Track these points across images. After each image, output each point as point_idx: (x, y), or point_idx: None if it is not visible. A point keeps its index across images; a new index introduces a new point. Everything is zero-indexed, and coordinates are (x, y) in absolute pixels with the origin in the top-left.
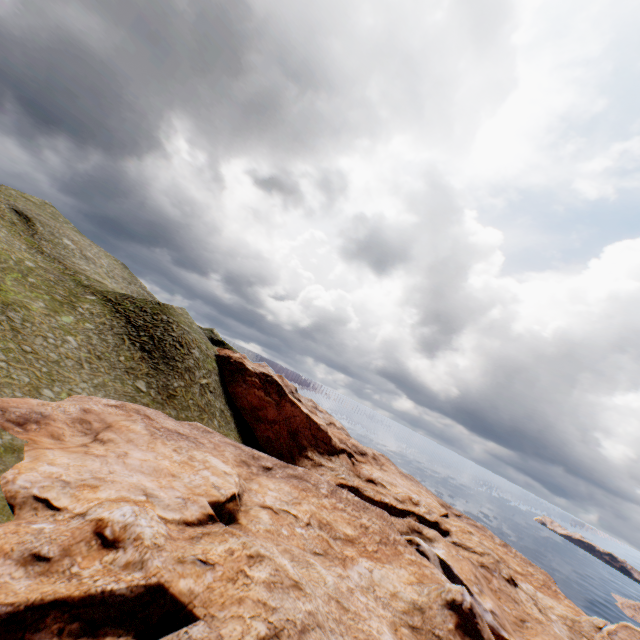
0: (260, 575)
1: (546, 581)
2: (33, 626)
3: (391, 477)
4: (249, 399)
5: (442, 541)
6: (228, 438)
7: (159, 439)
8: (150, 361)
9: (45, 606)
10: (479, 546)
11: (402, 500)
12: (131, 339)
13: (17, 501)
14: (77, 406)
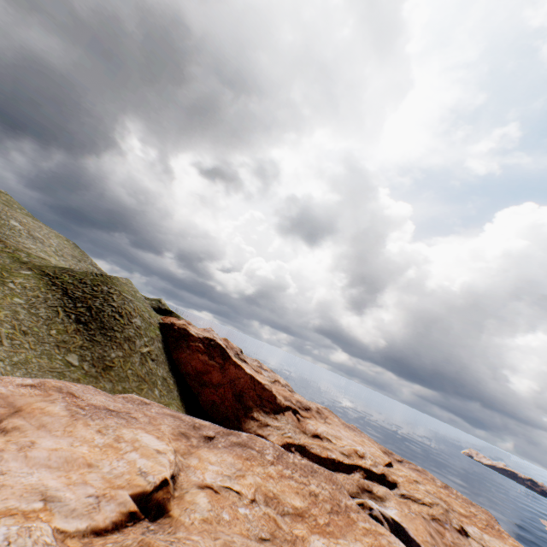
0: None
1: (489, 520)
2: None
3: (335, 430)
4: (193, 364)
5: (393, 499)
6: (167, 408)
7: (81, 420)
8: (85, 333)
9: None
10: (427, 496)
11: (348, 454)
12: (66, 311)
13: None
14: None
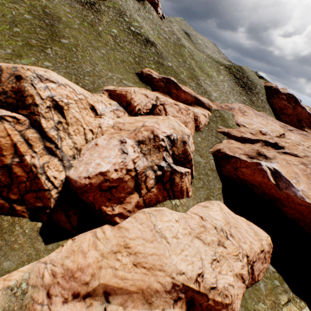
0: (300, 148)
1: None
2: (257, 142)
3: None
4: (278, 105)
5: None
6: (274, 119)
7: (257, 116)
8: (244, 91)
9: (258, 140)
10: None
11: None
12: (237, 83)
13: (239, 125)
14: (237, 106)
